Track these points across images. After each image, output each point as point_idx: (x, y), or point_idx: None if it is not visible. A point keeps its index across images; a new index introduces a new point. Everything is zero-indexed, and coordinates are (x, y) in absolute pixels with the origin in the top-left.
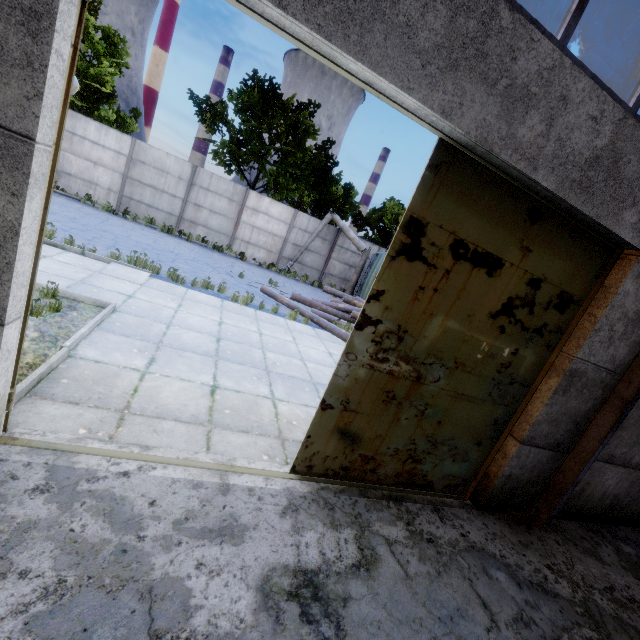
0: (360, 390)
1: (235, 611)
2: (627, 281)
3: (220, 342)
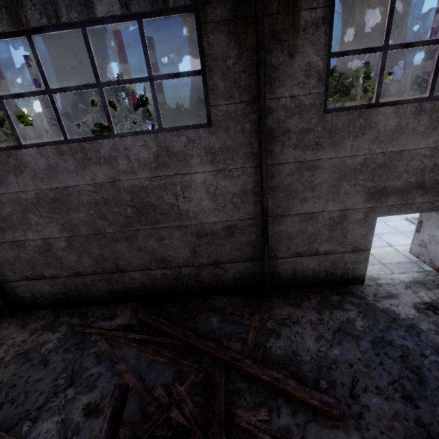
0: None
1: None
2: None
3: None
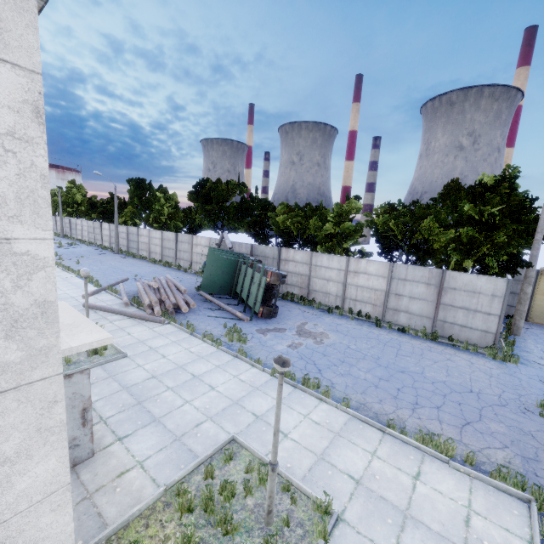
0: None
1: None
2: None
3: None
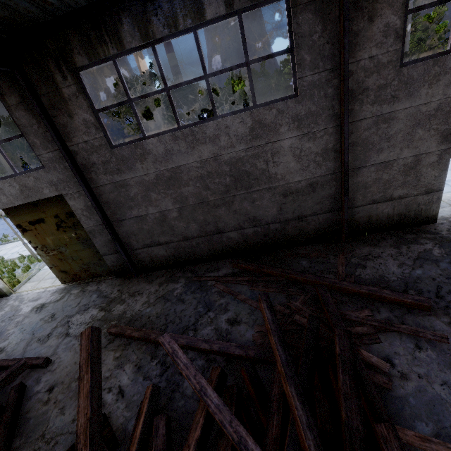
0: (53, 261)
1: (26, 311)
2: (69, 202)
3: None
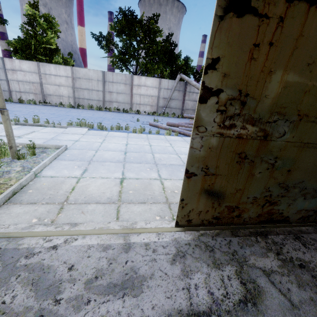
0: (215, 156)
1: None
2: None
3: (126, 154)
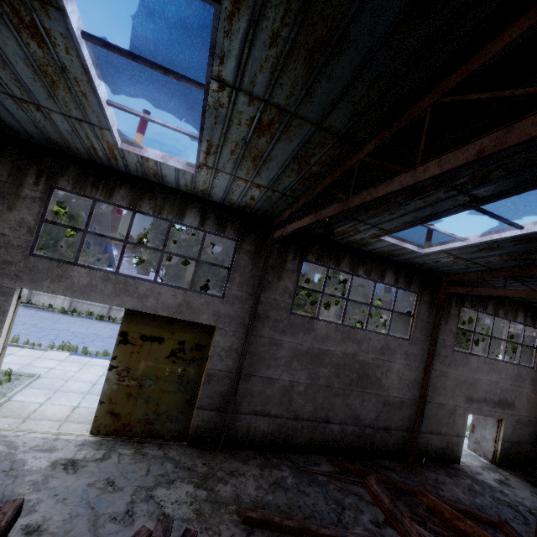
0: (116, 394)
1: (40, 466)
2: (216, 337)
3: (94, 386)
